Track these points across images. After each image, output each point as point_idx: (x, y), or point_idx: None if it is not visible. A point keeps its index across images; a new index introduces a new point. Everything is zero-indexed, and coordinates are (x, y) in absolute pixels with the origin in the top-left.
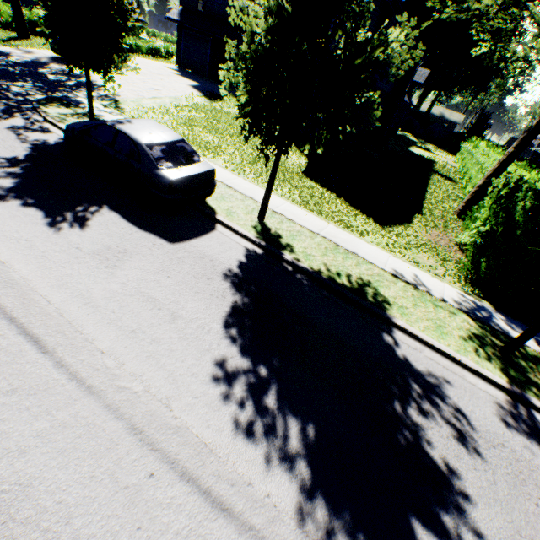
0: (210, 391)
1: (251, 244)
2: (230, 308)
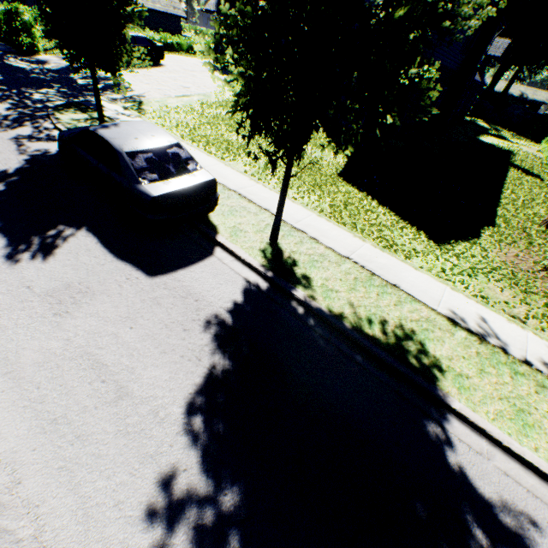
0: (135, 539)
1: (255, 274)
2: (204, 378)
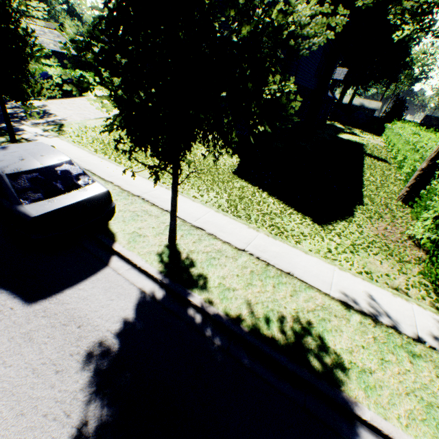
0: None
1: (152, 281)
2: None
